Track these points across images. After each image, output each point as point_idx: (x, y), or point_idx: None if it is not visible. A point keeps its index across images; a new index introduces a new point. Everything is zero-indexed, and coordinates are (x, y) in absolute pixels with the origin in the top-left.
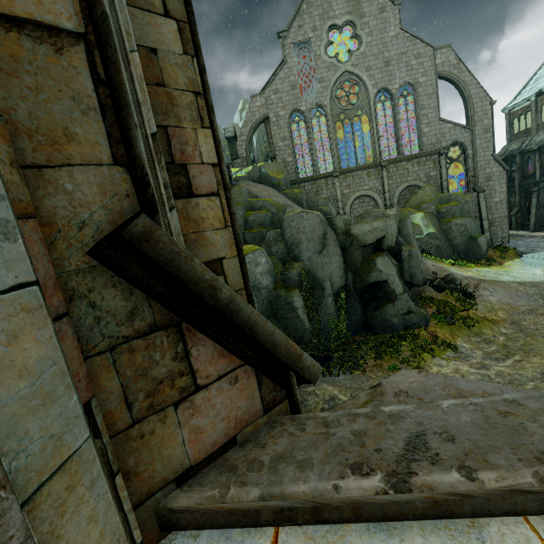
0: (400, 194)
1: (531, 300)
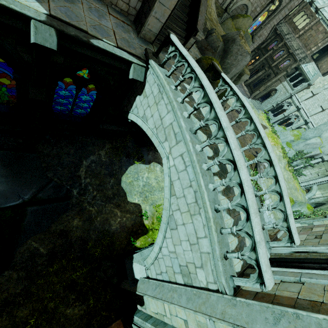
0: (239, 5)
1: (229, 118)
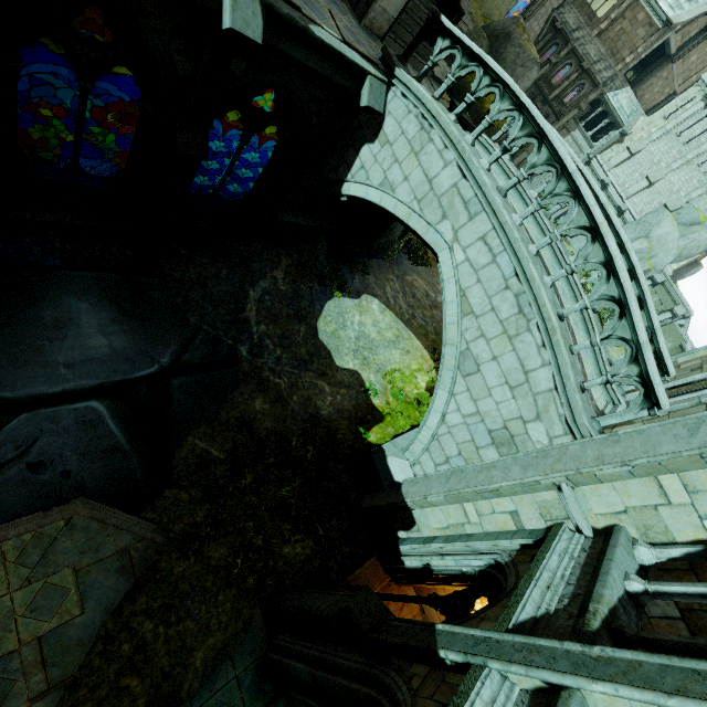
0: None
1: None
